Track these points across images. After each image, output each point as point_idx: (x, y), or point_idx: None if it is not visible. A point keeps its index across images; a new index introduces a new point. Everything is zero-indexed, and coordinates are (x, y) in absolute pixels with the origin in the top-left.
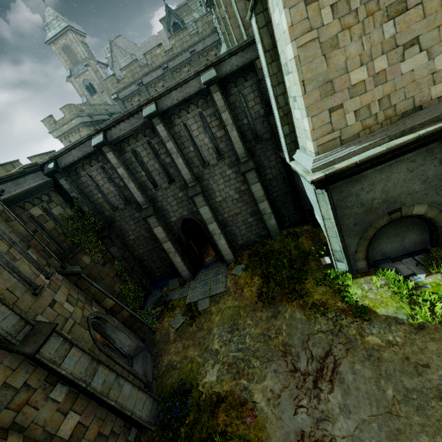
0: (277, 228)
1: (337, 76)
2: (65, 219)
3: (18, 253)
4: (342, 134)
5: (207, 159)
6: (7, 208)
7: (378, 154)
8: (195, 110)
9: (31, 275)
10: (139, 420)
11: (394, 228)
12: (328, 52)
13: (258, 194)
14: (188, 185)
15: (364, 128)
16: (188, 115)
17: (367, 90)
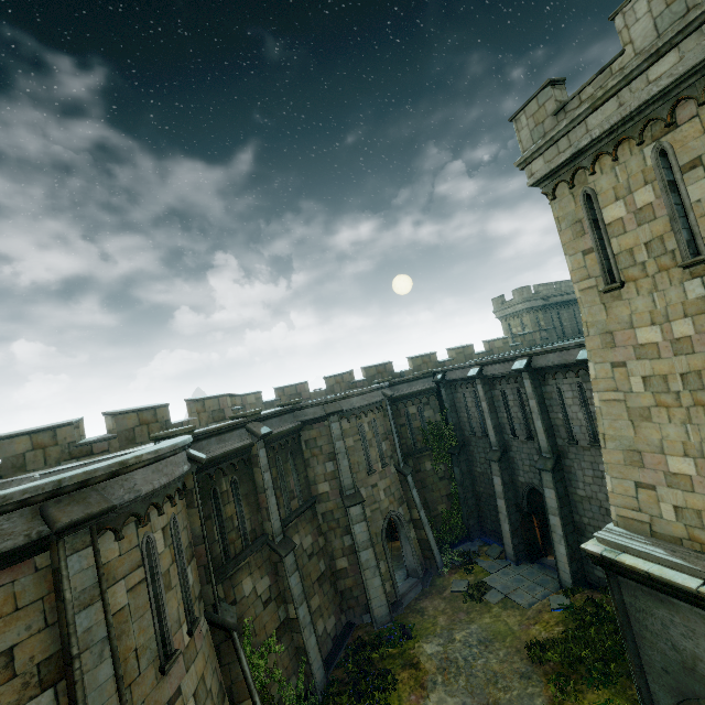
0: None
1: (648, 450)
2: (429, 423)
3: (375, 442)
4: (653, 522)
5: (577, 436)
6: (388, 408)
7: (679, 585)
8: (573, 377)
9: (374, 460)
10: (371, 609)
11: None
12: (637, 420)
13: None
14: (542, 453)
15: (692, 538)
16: (565, 380)
17: (696, 490)
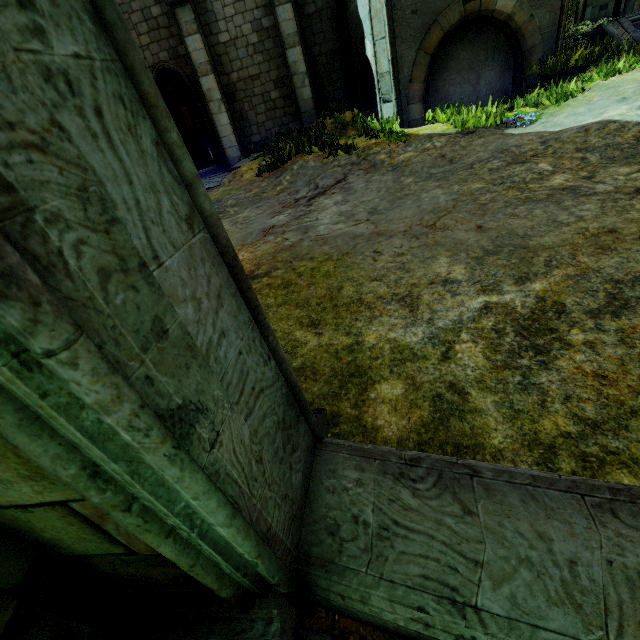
0: (313, 109)
1: None
2: None
3: None
4: None
5: None
6: None
7: None
8: None
9: None
10: None
11: (469, 50)
12: None
13: (288, 29)
14: None
15: None
16: None
17: None
